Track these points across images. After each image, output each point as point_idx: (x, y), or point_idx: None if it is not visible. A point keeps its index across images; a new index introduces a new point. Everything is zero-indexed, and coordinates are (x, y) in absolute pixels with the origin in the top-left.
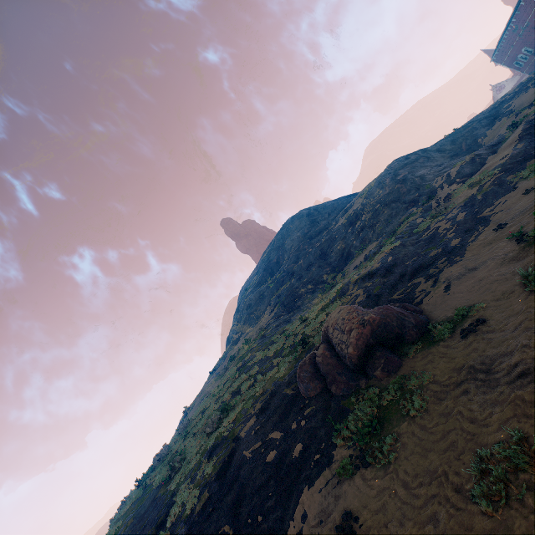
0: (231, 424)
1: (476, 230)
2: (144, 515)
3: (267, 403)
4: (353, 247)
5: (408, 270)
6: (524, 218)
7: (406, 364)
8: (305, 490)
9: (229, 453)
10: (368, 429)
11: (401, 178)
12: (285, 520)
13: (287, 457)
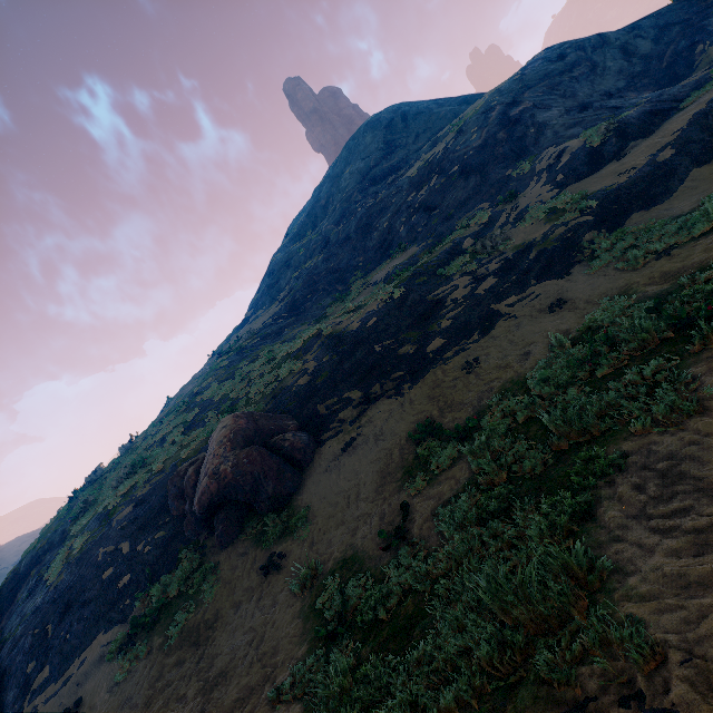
0: (119, 497)
1: (468, 337)
2: (52, 544)
3: (151, 493)
4: (398, 235)
5: (365, 364)
6: (479, 385)
7: (234, 546)
8: (102, 633)
9: (96, 539)
10: (145, 619)
11: (515, 116)
12: (77, 653)
13: (115, 584)
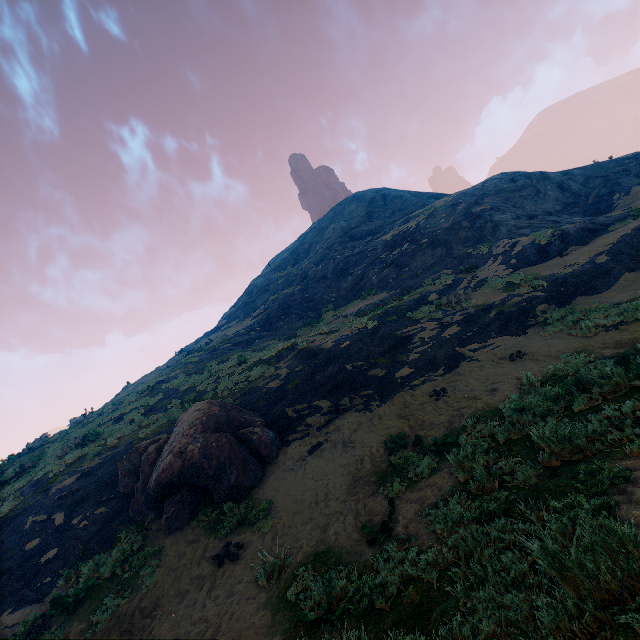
0: (64, 466)
1: (435, 370)
2: None
3: (99, 466)
4: (369, 282)
5: (336, 378)
6: (449, 410)
7: (182, 532)
8: (7, 612)
9: (27, 506)
10: (68, 599)
11: (477, 212)
12: None
13: (37, 558)
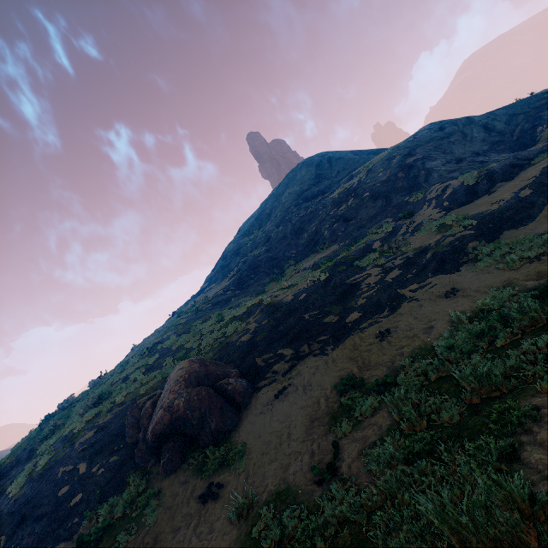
0: (84, 423)
1: (380, 313)
2: (20, 460)
3: (111, 421)
4: (322, 237)
5: (296, 328)
6: (391, 350)
7: (176, 475)
8: None
9: (58, 458)
10: (90, 538)
11: (410, 163)
12: None
13: (67, 502)
